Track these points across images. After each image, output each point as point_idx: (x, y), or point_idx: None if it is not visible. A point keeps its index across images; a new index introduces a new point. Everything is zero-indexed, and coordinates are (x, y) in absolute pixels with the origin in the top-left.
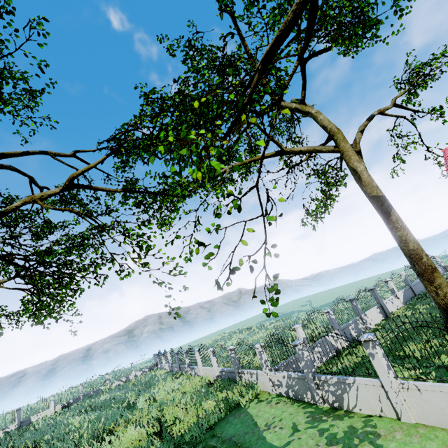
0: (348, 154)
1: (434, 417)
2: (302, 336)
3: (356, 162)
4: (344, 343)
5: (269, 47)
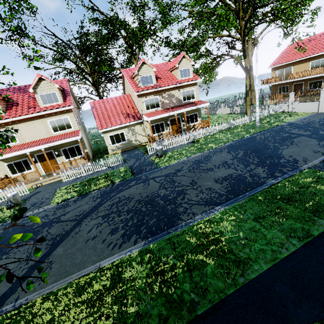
0: (249, 47)
1: (225, 112)
2: (215, 103)
3: (249, 51)
4: (226, 107)
5: (217, 55)
